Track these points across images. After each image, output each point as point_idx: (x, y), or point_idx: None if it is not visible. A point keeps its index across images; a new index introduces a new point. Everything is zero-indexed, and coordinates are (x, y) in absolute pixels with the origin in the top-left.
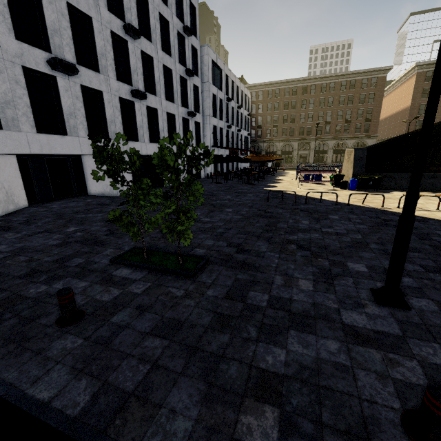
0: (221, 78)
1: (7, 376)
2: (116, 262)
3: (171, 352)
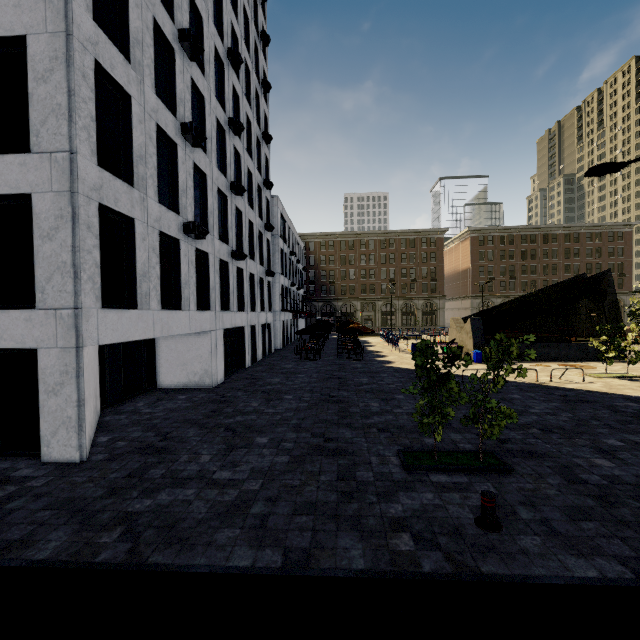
0: (285, 230)
1: (540, 572)
2: (414, 469)
3: (612, 527)
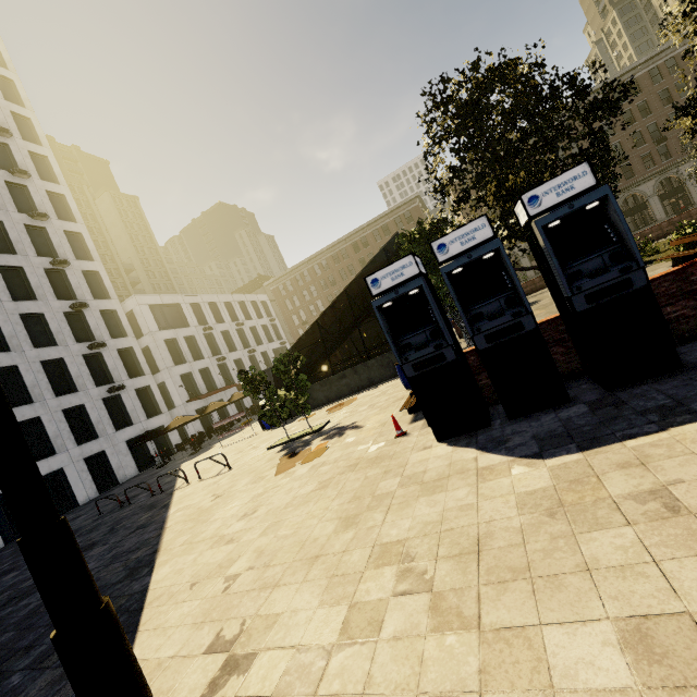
0: (183, 313)
1: None
2: None
3: None
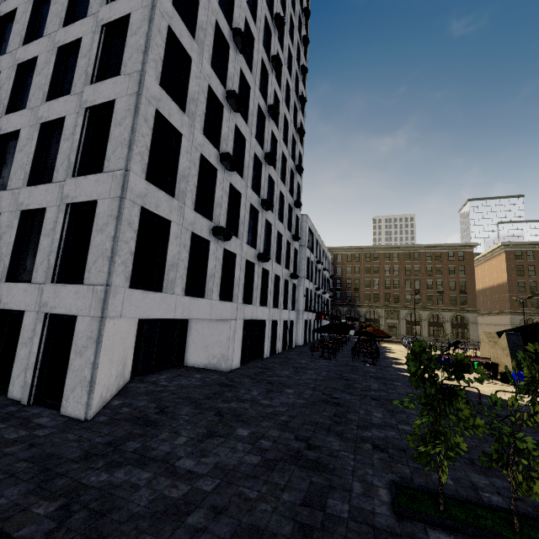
0: (313, 242)
1: None
2: (407, 516)
3: None
